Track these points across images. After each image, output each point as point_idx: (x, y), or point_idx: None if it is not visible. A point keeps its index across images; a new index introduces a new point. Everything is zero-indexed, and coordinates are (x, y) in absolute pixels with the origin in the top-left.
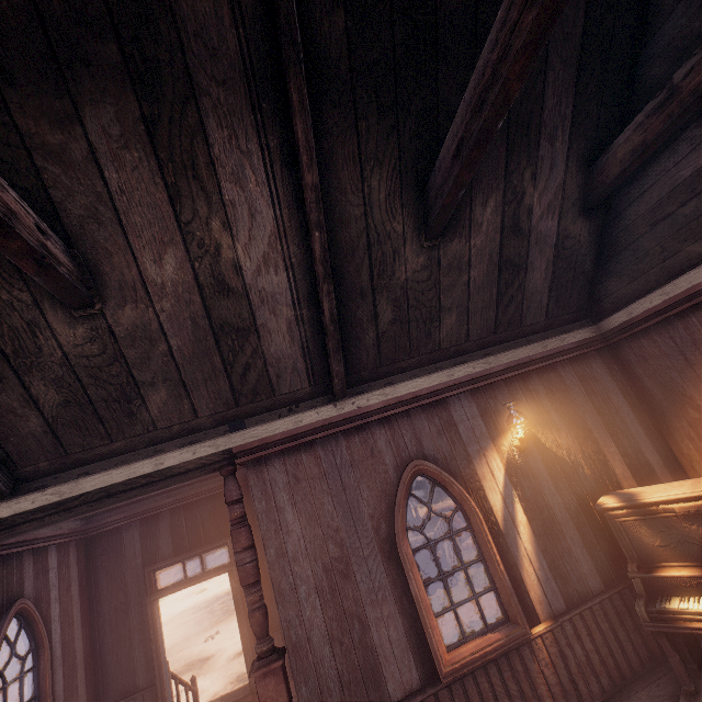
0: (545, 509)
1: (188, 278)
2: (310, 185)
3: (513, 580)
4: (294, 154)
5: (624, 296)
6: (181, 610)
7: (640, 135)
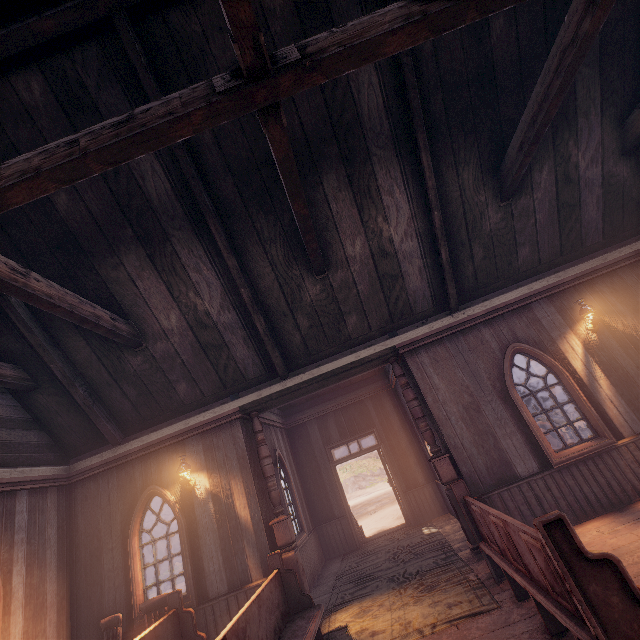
0: (619, 369)
1: (366, 251)
2: (431, 187)
3: (599, 413)
4: (419, 172)
5: None
6: None
7: None
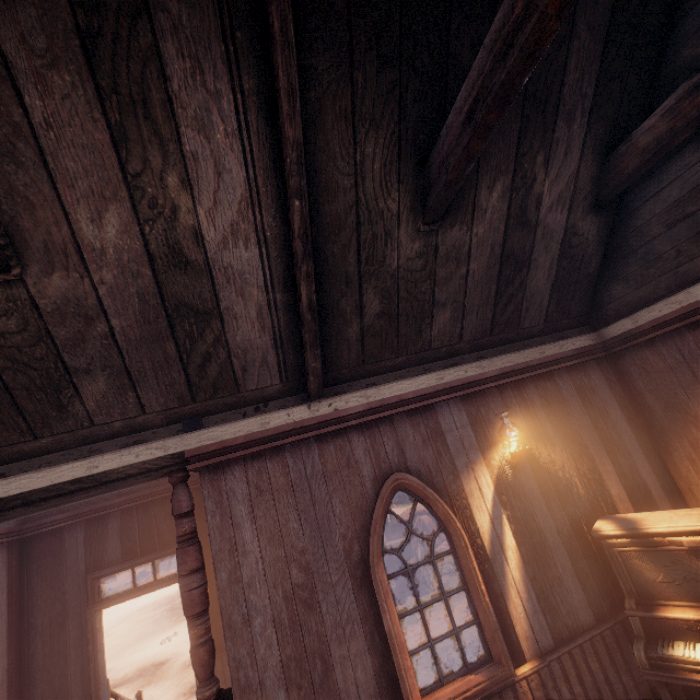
0: (536, 532)
1: (135, 244)
2: (292, 142)
3: (499, 613)
4: (274, 101)
5: (630, 303)
6: (140, 606)
7: (668, 121)
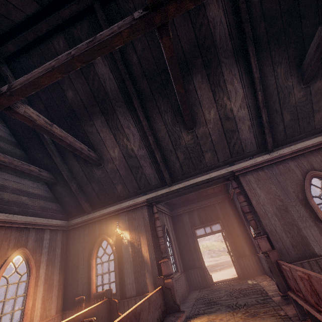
0: None
1: (217, 116)
2: (256, 78)
3: None
4: (249, 70)
5: None
6: None
7: None
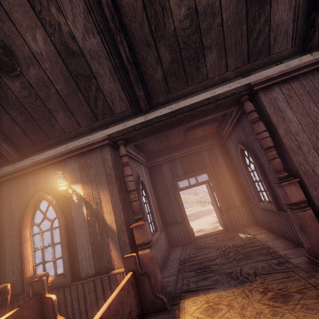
0: None
1: None
2: None
3: None
4: None
5: None
6: None
7: None
